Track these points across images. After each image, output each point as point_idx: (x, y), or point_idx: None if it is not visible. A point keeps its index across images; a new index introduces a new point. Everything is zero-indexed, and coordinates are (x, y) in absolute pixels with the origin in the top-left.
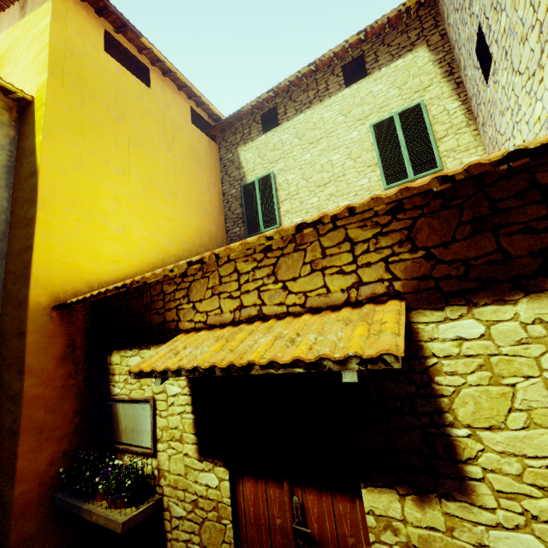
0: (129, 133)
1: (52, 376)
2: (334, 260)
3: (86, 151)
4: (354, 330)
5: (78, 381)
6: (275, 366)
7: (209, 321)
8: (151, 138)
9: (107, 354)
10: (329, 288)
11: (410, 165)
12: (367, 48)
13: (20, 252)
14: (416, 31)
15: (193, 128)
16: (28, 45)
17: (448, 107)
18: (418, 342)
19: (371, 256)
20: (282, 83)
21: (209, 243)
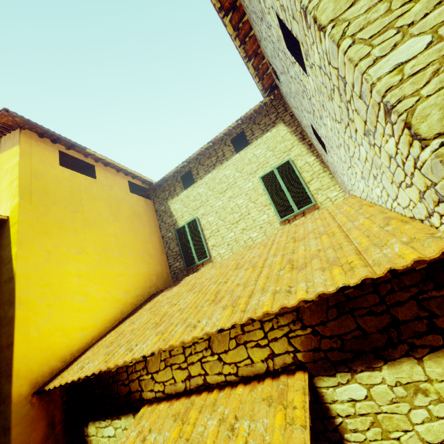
0: (84, 218)
1: None
2: (251, 336)
3: (51, 246)
4: (275, 418)
5: None
6: None
7: (166, 390)
8: (101, 215)
9: (84, 425)
10: (252, 359)
11: (293, 203)
12: (245, 127)
13: (3, 348)
14: (274, 114)
15: (132, 195)
16: (2, 176)
17: (308, 160)
18: (325, 404)
19: (276, 332)
20: (192, 156)
21: (157, 282)
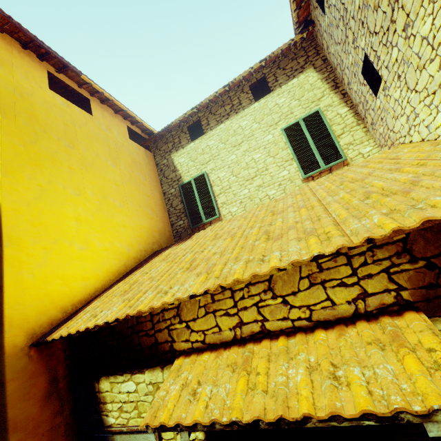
0: (80, 156)
1: (38, 421)
2: (332, 273)
3: (44, 181)
4: (404, 362)
5: (65, 416)
6: (337, 419)
7: (207, 340)
8: (99, 157)
9: (94, 381)
10: (333, 300)
11: (320, 158)
12: (267, 71)
13: None
14: (303, 58)
15: (132, 142)
16: None
17: (339, 112)
18: None
19: (370, 268)
20: (204, 101)
21: (160, 239)
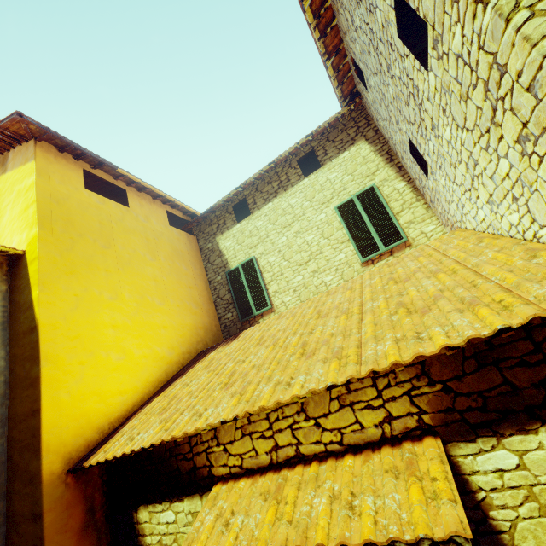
0: (117, 255)
1: None
2: (360, 395)
3: (80, 289)
4: (409, 492)
5: None
6: None
7: (245, 465)
8: (137, 253)
9: (132, 510)
10: (362, 423)
11: (379, 239)
12: (316, 144)
13: (26, 416)
14: (353, 129)
15: (172, 228)
16: (13, 200)
17: (397, 187)
18: (462, 475)
19: (394, 390)
20: (248, 180)
21: (205, 336)
